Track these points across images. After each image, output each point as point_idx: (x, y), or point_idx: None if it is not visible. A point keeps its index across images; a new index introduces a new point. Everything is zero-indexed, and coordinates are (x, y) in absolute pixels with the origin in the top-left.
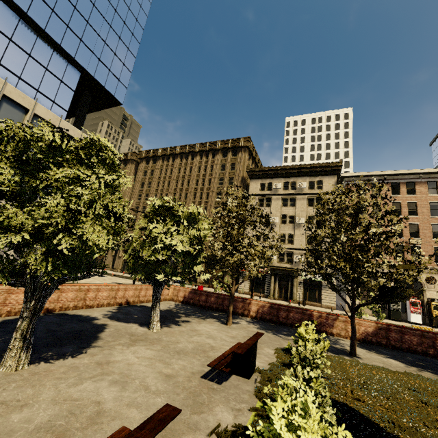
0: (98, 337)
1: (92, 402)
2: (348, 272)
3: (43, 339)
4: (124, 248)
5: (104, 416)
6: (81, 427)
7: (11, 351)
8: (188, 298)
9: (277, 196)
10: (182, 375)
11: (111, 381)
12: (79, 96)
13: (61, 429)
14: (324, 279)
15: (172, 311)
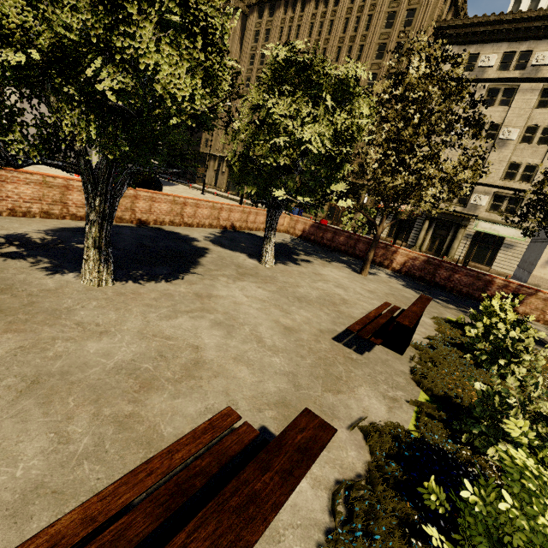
0: (197, 263)
1: (189, 345)
2: None
3: (133, 253)
4: (228, 161)
5: (203, 369)
6: (173, 378)
7: (87, 262)
8: (308, 233)
9: (480, 83)
10: (306, 331)
11: (213, 321)
12: None
13: (148, 376)
14: None
15: (287, 245)
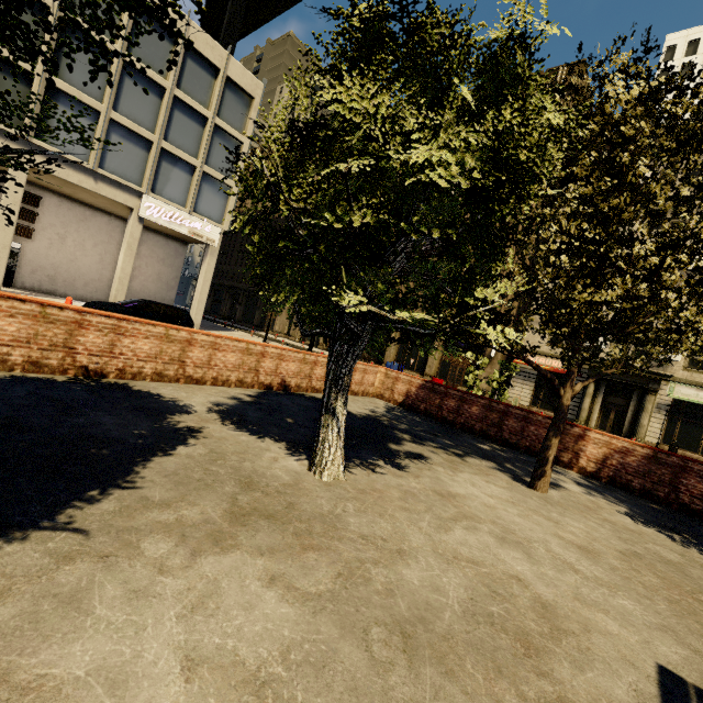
0: (124, 477)
1: None
2: None
3: None
4: None
5: None
6: None
7: None
8: (415, 399)
9: None
10: None
11: None
12: None
13: None
14: None
15: (379, 420)
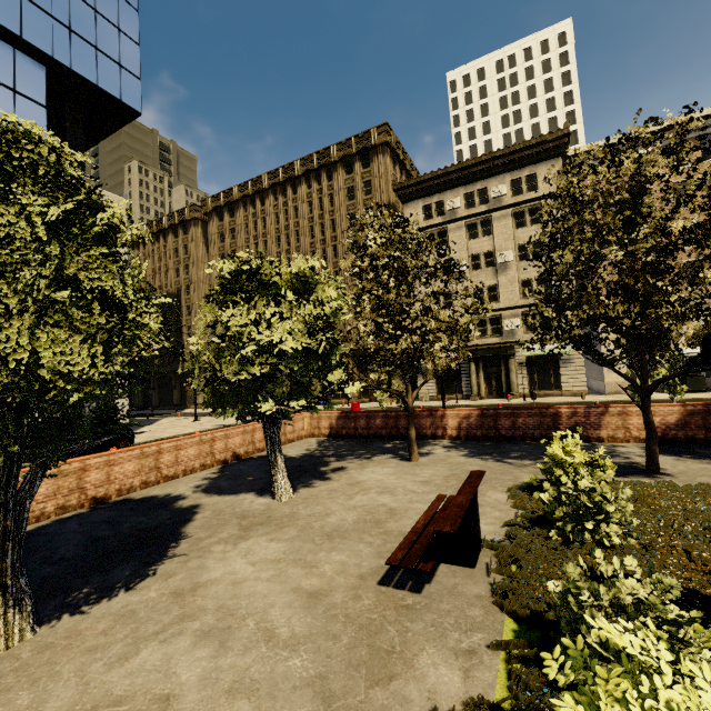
0: (180, 535)
1: (153, 699)
2: (628, 323)
3: (78, 560)
4: None
5: None
6: None
7: None
8: (337, 428)
9: (456, 222)
10: (340, 587)
11: (197, 634)
12: (61, 116)
13: None
14: (580, 346)
15: (313, 455)
